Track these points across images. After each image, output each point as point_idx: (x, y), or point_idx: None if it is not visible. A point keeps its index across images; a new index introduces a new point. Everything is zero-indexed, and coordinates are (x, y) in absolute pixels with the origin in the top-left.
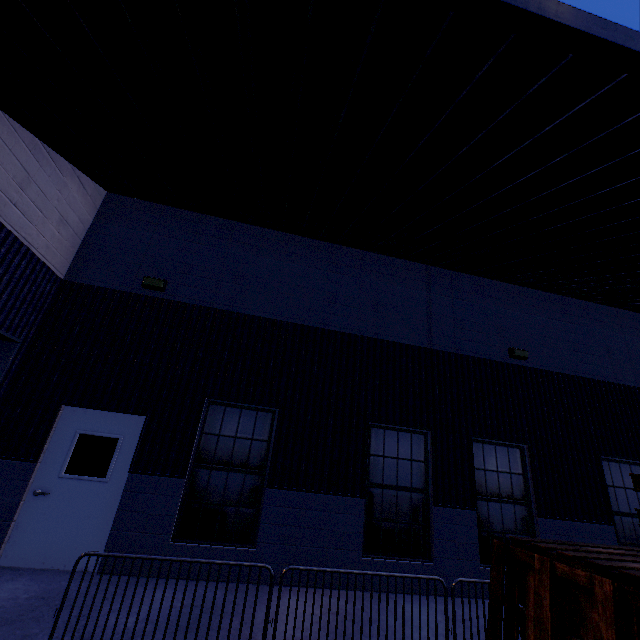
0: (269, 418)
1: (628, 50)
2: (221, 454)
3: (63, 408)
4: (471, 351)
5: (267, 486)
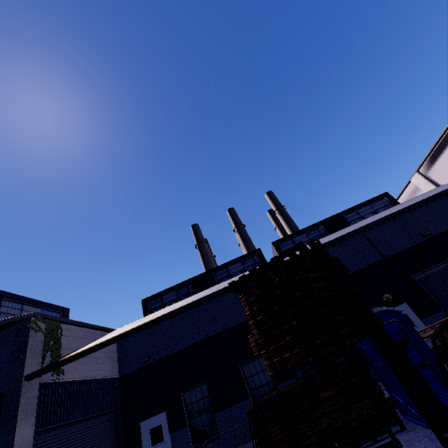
0: (205, 386)
1: (185, 309)
2: (195, 410)
3: (141, 423)
4: None
5: (214, 413)
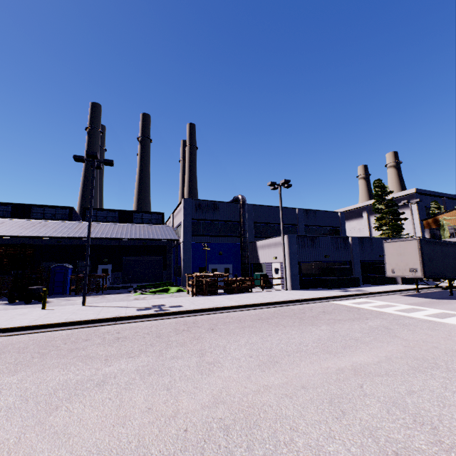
0: None
1: None
2: None
3: None
4: (46, 243)
5: None
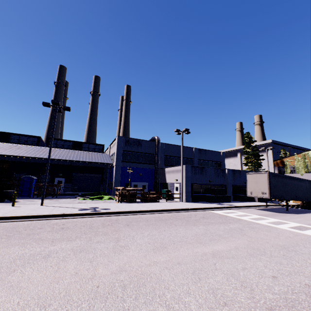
0: None
1: None
2: None
3: None
4: (19, 160)
5: None
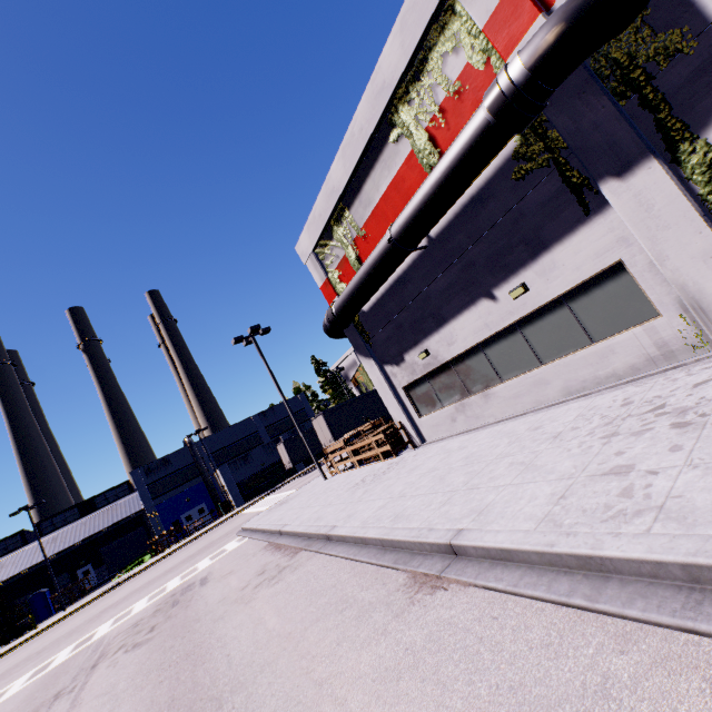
0: None
1: None
2: None
3: None
4: (11, 581)
5: None
